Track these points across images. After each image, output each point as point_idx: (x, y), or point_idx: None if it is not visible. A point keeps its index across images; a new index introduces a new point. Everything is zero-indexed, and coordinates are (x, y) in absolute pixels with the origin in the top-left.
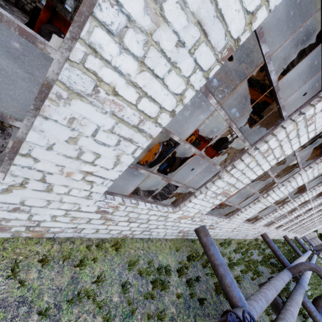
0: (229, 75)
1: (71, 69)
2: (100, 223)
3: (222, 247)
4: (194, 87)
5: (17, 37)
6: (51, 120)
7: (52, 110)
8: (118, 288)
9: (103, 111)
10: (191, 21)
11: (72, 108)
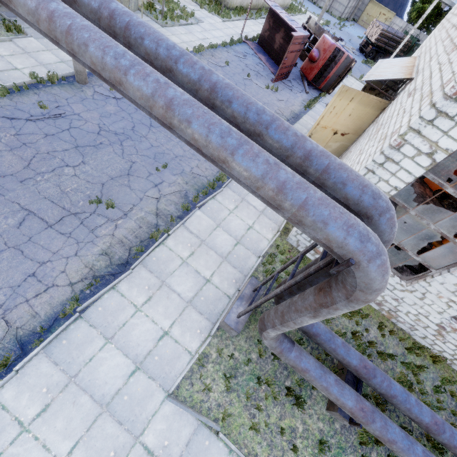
0: None
1: None
2: (432, 333)
3: None
4: None
5: None
6: (453, 275)
7: None
8: (431, 386)
9: None
10: None
11: None
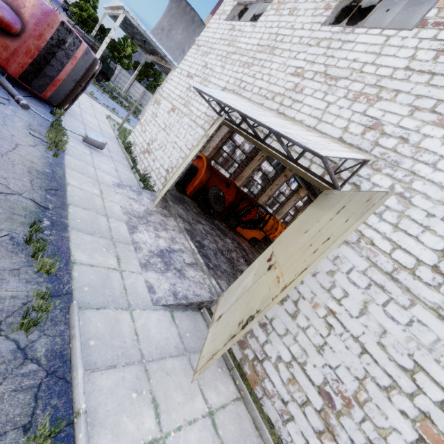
0: None
1: None
2: None
3: None
4: None
5: (202, 221)
6: None
7: None
8: None
9: None
10: None
11: None
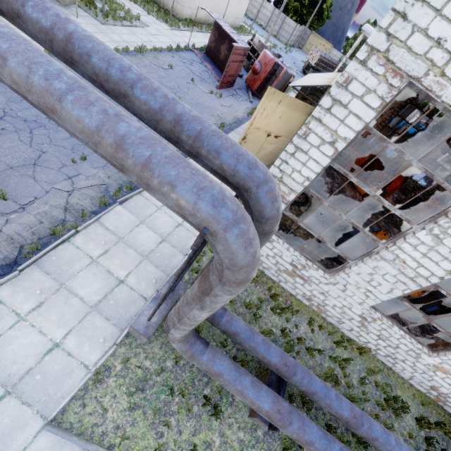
0: None
1: (386, 252)
2: (357, 325)
3: None
4: None
5: None
6: (366, 265)
7: (369, 262)
8: (357, 378)
9: (393, 267)
10: None
11: (378, 263)
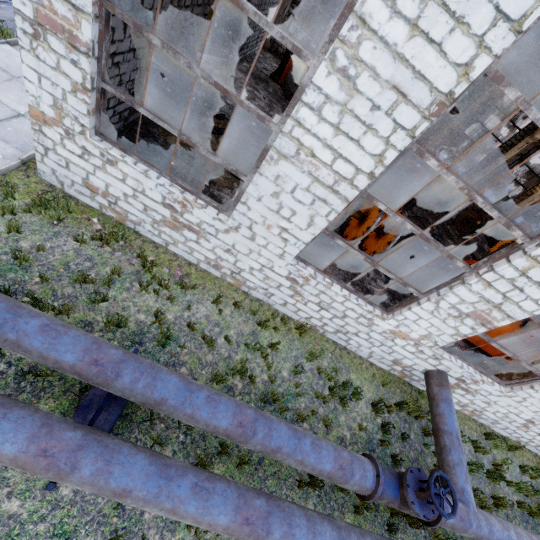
0: None
1: (282, 138)
2: (289, 295)
3: (489, 443)
4: (396, 147)
5: (262, 92)
6: (264, 176)
7: (265, 168)
8: (291, 368)
9: (302, 171)
10: (385, 88)
11: (279, 168)
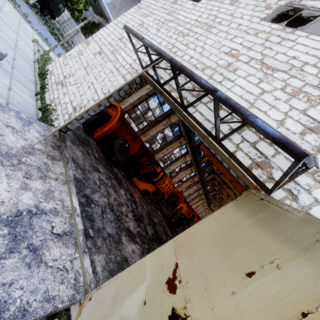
0: (227, 170)
1: None
2: None
3: None
4: None
5: (100, 168)
6: None
7: None
8: None
9: None
10: None
11: None
